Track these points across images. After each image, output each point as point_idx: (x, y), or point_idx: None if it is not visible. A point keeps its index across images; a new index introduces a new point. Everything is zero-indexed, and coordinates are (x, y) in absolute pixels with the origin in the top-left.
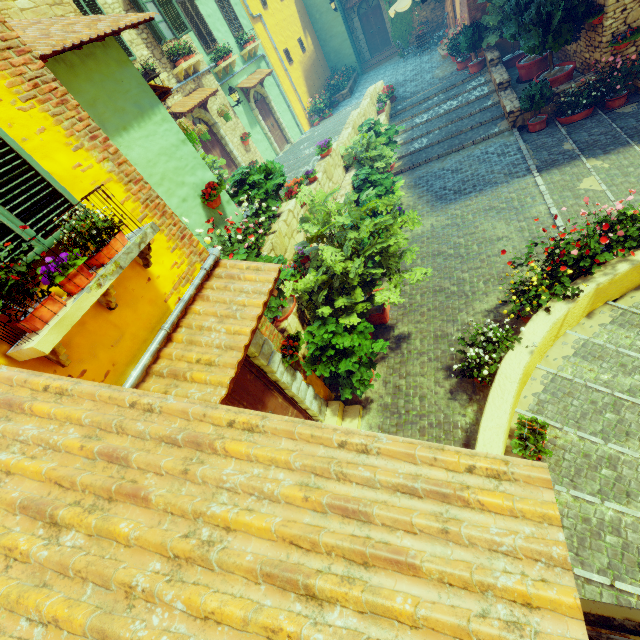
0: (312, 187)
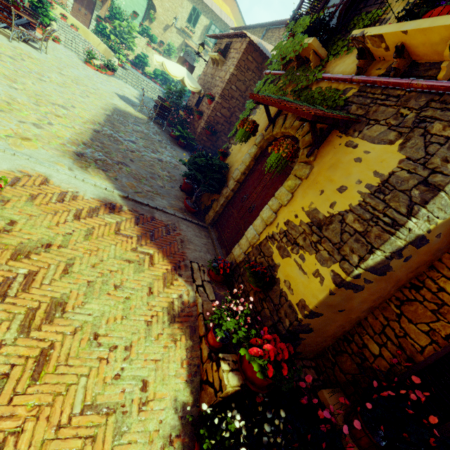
0: (156, 52)
